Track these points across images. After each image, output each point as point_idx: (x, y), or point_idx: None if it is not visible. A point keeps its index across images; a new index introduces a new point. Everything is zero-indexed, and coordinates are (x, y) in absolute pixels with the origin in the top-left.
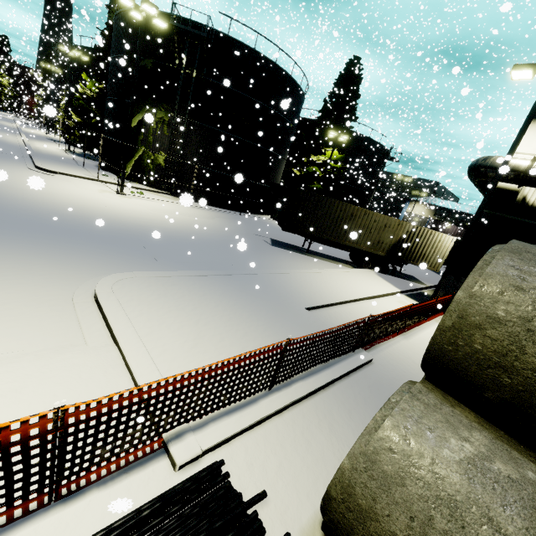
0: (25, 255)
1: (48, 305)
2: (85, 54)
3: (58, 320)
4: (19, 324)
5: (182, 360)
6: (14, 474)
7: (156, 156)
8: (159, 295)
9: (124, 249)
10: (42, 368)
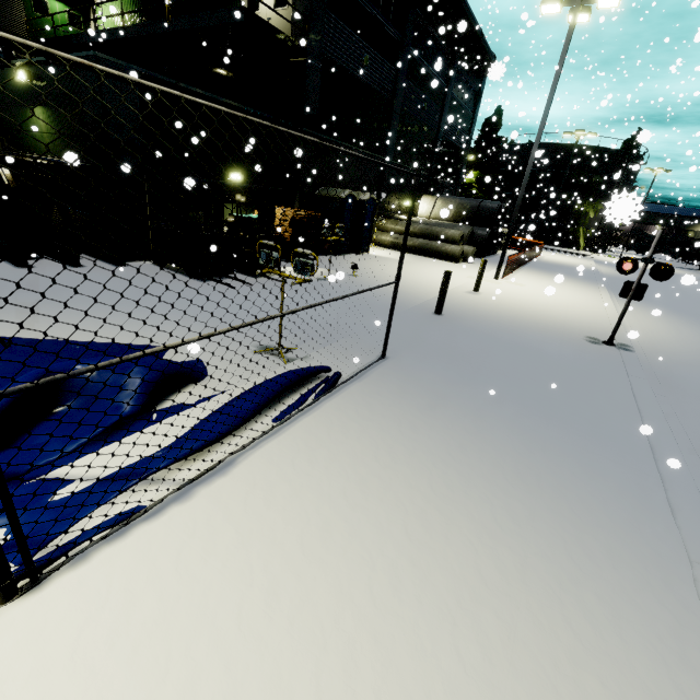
0: None
1: None
2: None
3: None
4: None
5: None
6: None
7: (588, 231)
8: None
9: None
10: None
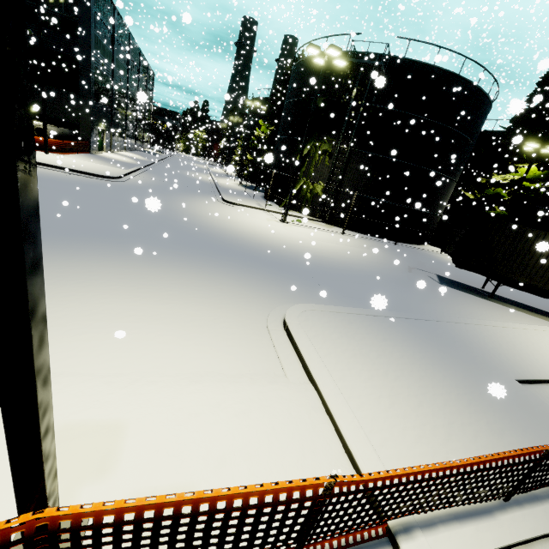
0: (228, 277)
1: (250, 328)
2: (262, 103)
3: (259, 345)
4: (234, 344)
5: (382, 421)
6: (284, 526)
7: (314, 186)
8: (340, 333)
9: (296, 277)
10: (259, 395)
